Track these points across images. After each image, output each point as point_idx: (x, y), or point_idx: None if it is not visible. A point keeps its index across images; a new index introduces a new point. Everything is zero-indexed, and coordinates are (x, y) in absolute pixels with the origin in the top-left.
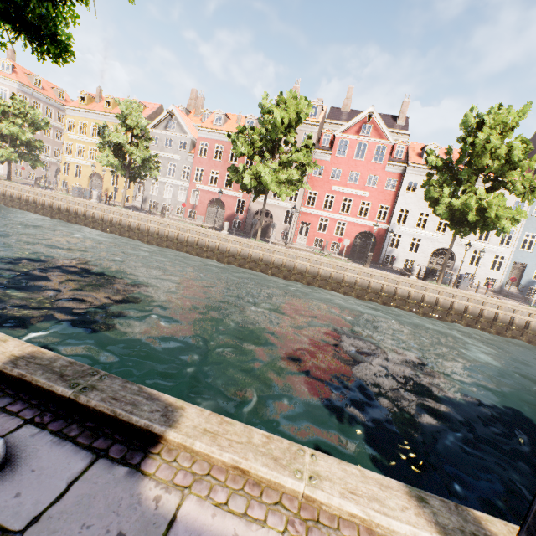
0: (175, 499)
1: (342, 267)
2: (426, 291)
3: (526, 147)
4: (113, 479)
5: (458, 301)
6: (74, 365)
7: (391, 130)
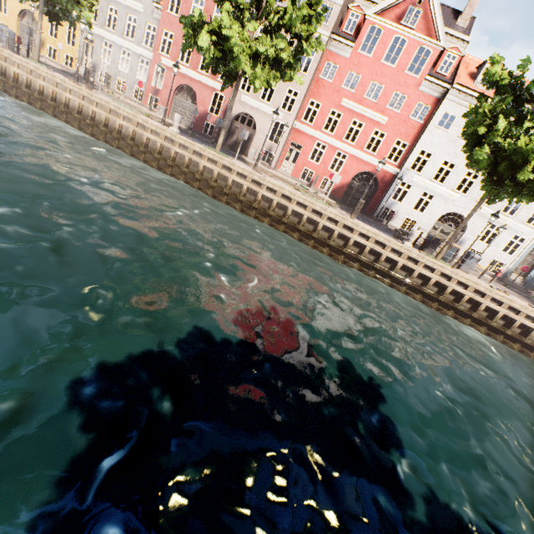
0: None
1: (319, 212)
2: (419, 265)
3: None
4: None
5: (455, 287)
6: None
7: (446, 29)
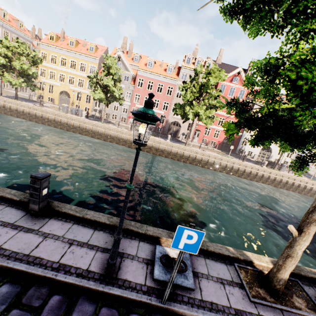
0: None
1: (232, 162)
2: (271, 174)
3: None
4: None
5: (284, 179)
6: None
7: None
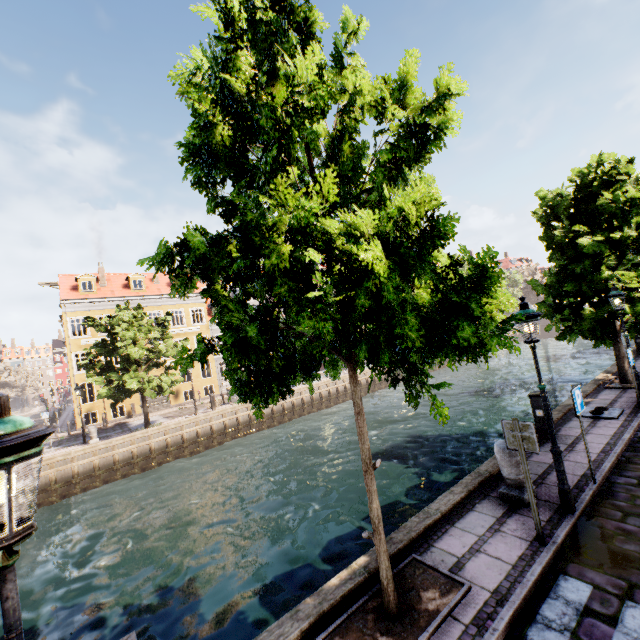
0: None
1: None
2: None
3: None
4: None
5: None
6: None
7: None
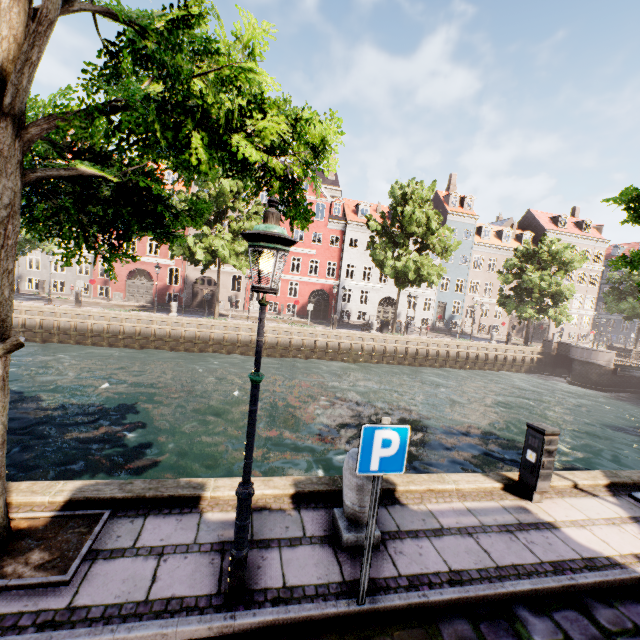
0: (423, 506)
1: (312, 333)
2: (386, 342)
3: (439, 218)
4: (399, 509)
5: (411, 347)
6: (321, 478)
7: (325, 186)
